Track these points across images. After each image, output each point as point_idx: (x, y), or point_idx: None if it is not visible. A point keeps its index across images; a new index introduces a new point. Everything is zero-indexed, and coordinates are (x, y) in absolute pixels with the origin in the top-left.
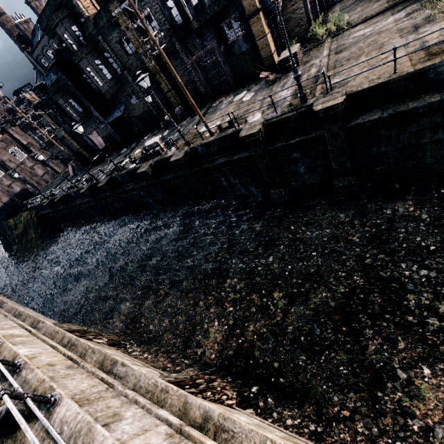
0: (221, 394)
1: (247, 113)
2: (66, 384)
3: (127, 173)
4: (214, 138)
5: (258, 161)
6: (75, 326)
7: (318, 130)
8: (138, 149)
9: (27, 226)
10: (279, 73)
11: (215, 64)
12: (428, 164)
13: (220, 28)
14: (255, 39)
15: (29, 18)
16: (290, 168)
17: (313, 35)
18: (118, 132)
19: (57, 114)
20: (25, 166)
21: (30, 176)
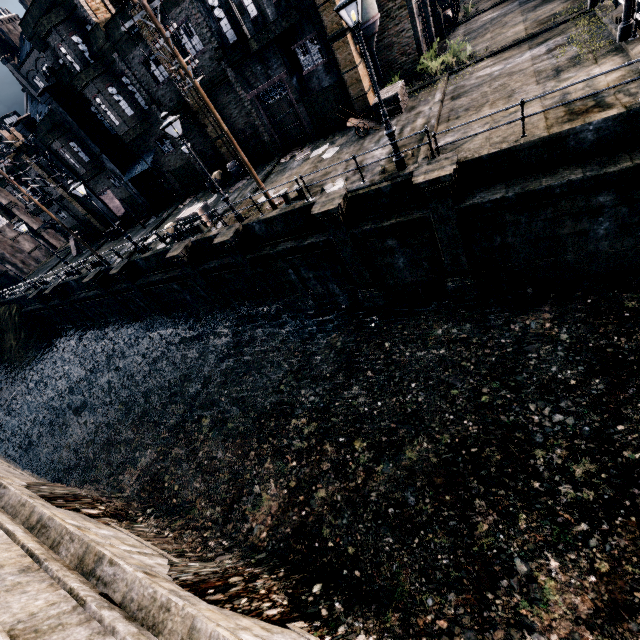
0: (263, 600)
1: (322, 180)
2: (9, 603)
3: (154, 256)
4: (276, 212)
5: (339, 249)
6: (62, 488)
7: (422, 209)
8: (172, 220)
9: (4, 328)
10: (375, 122)
11: (285, 103)
12: (570, 262)
13: (292, 52)
14: (341, 72)
15: (16, 15)
16: (384, 260)
17: (425, 68)
18: (144, 194)
19: (51, 163)
20: (4, 236)
21: (12, 252)
